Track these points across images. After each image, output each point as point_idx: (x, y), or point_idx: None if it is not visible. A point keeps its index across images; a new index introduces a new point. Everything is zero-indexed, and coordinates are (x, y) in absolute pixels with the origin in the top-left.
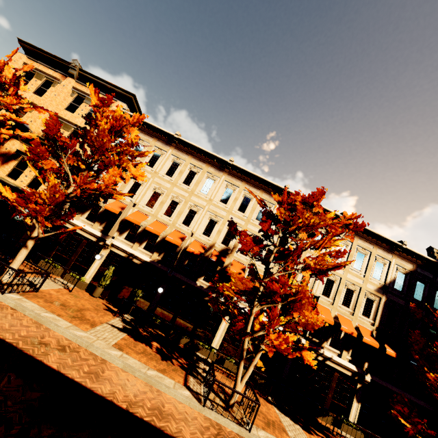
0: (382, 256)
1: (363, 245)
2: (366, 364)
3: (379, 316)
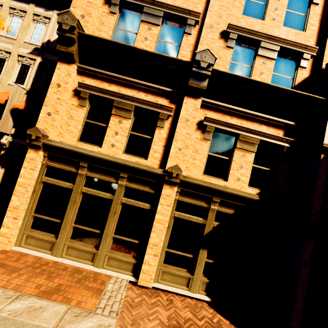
0: (41, 14)
1: (15, 5)
2: (13, 130)
3: (32, 79)
